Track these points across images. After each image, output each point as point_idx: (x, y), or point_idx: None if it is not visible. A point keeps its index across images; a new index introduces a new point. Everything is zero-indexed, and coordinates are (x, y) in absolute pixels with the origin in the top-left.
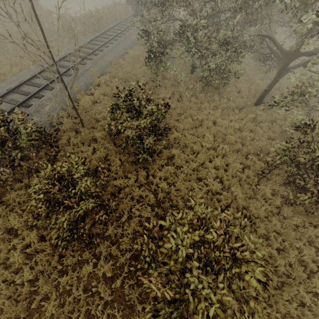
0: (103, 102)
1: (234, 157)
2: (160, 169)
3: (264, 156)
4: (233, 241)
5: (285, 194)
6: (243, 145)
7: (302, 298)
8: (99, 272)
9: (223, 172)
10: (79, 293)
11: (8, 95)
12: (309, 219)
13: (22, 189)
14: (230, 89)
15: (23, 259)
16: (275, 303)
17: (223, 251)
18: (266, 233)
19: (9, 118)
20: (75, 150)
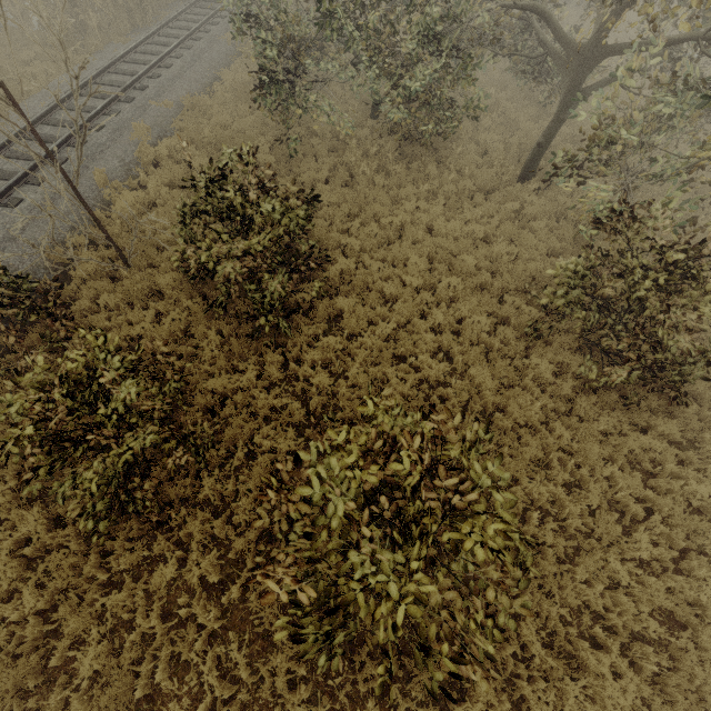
0: (171, 203)
1: (473, 303)
2: (312, 344)
3: (539, 294)
4: (439, 476)
5: (581, 370)
6: (495, 275)
7: (615, 573)
8: (193, 577)
9: (450, 338)
10: (152, 624)
11: None
12: (631, 416)
13: None
14: (464, 150)
15: (20, 571)
16: (561, 590)
17: (428, 500)
18: (542, 455)
19: None
20: (114, 322)
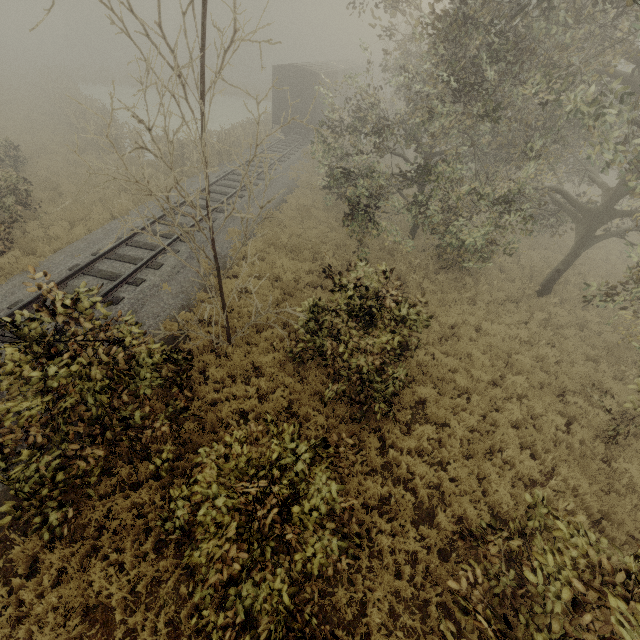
0: (261, 291)
1: (545, 401)
2: (402, 430)
3: (601, 398)
4: None
5: None
6: (546, 374)
7: None
8: None
9: (535, 435)
10: None
11: (72, 279)
12: None
13: (116, 494)
14: (485, 267)
15: None
16: None
17: None
18: None
19: (114, 335)
20: (221, 394)
